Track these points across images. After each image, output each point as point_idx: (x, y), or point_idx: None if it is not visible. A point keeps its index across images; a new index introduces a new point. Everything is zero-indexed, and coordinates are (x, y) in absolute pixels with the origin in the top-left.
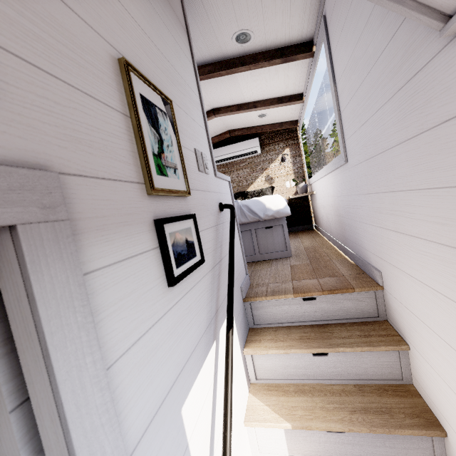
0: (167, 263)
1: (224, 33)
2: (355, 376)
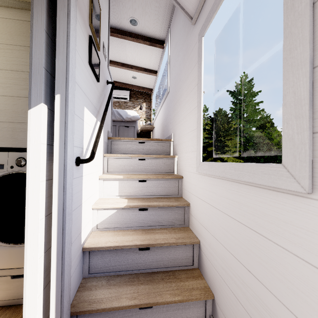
0: (90, 53)
1: (125, 14)
2: (155, 170)
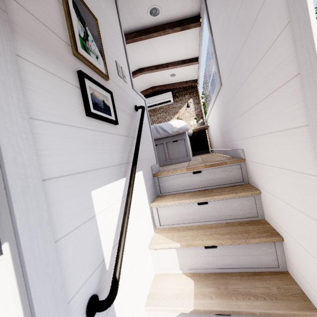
0: (85, 99)
1: (141, 7)
2: (226, 217)
